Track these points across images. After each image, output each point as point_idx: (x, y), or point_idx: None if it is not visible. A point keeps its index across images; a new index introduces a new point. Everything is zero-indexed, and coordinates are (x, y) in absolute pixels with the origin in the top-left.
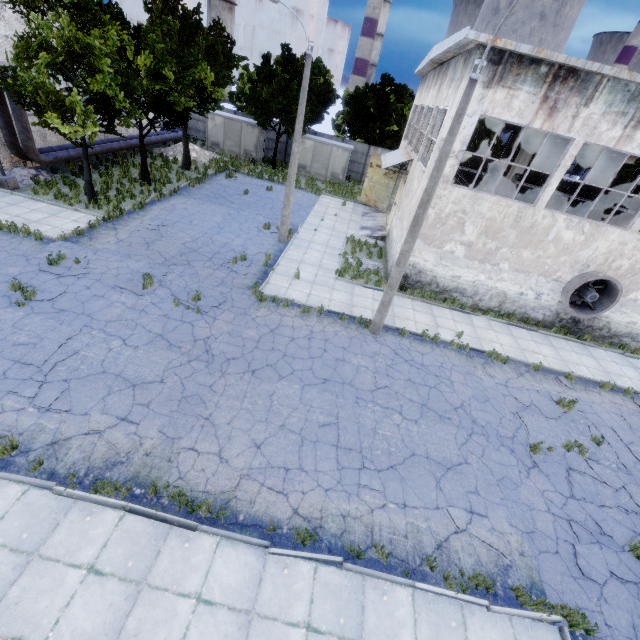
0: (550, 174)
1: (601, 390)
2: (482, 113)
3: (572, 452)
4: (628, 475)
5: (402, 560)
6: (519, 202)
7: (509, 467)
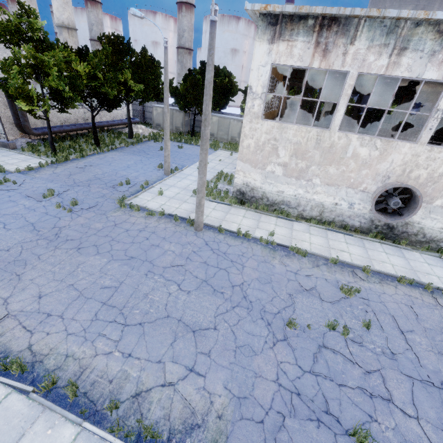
0: (337, 103)
1: (399, 284)
2: (272, 62)
3: (335, 332)
4: (391, 360)
5: (92, 401)
6: (317, 128)
7: (257, 337)
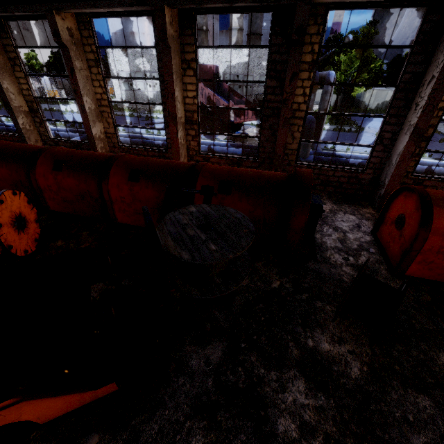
0: None
1: None
2: None
3: None
4: None
5: None
6: None
7: None
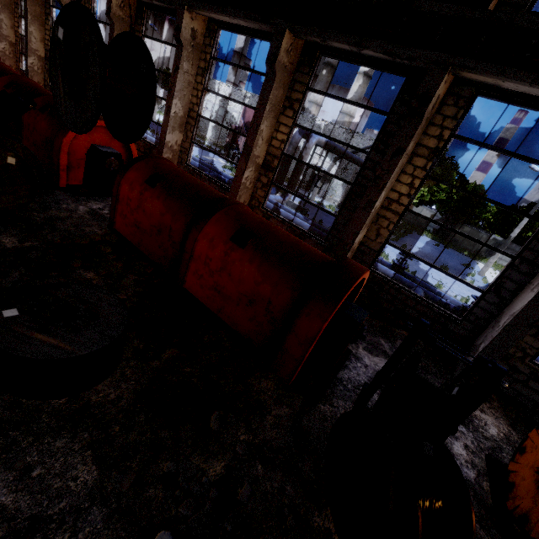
0: None
1: None
2: None
3: None
4: None
5: None
6: None
7: None
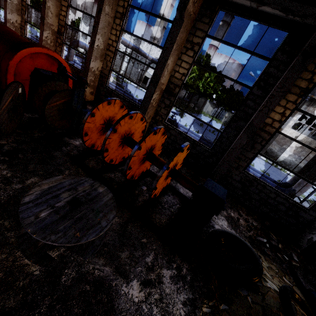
0: None
1: None
2: None
3: None
4: None
5: None
6: (311, 138)
7: None
